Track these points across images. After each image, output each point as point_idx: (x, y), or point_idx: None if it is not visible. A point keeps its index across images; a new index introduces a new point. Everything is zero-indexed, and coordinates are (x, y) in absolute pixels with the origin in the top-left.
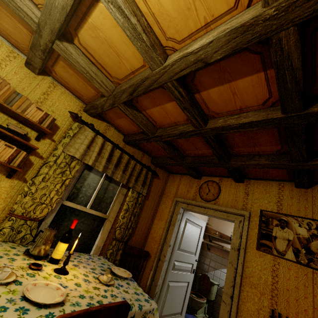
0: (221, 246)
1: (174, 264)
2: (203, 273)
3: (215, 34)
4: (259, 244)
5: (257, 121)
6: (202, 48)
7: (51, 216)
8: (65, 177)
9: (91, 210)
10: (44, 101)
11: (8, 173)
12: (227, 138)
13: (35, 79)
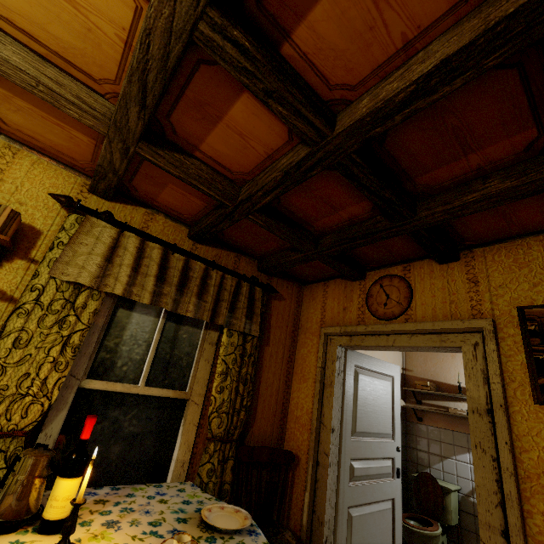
0: (444, 407)
1: (351, 467)
2: (421, 470)
3: None
4: (538, 389)
5: (460, 53)
6: None
7: (59, 419)
8: (68, 329)
9: (148, 390)
10: None
11: None
12: (395, 154)
13: None
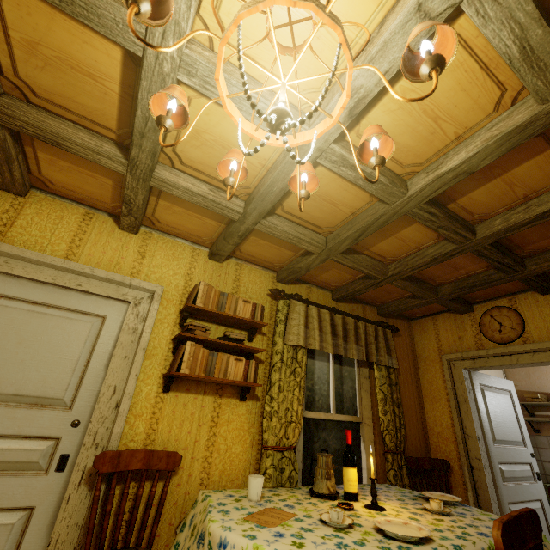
0: None
1: (500, 469)
2: None
3: (478, 144)
4: None
5: None
6: (464, 162)
7: (300, 439)
8: (299, 377)
9: (338, 416)
10: (238, 289)
11: (241, 395)
12: (510, 238)
13: (222, 269)
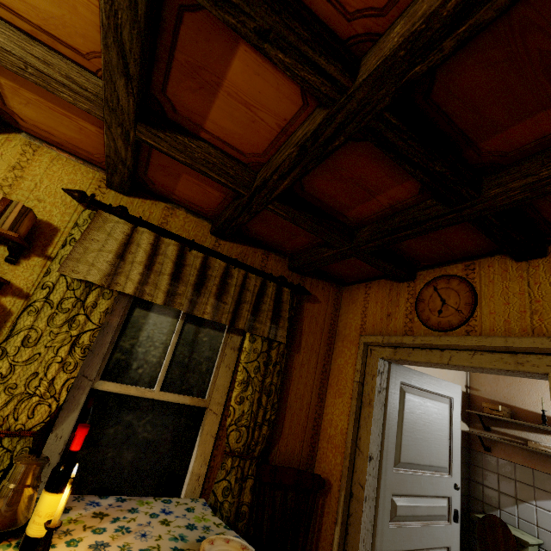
0: (521, 439)
1: (392, 504)
2: (489, 511)
3: None
4: None
5: None
6: None
7: (70, 420)
8: (77, 328)
9: (164, 395)
10: (16, 182)
11: None
12: (448, 109)
13: None
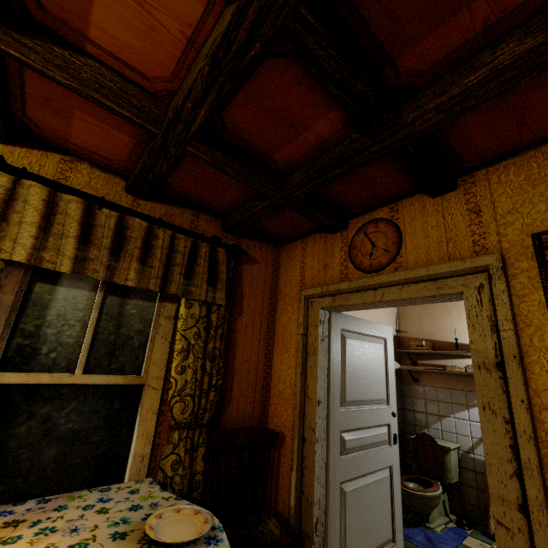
0: (441, 366)
1: (341, 440)
2: (419, 431)
3: None
4: None
5: None
6: None
7: None
8: None
9: (88, 378)
10: None
11: None
12: (365, 12)
13: None
